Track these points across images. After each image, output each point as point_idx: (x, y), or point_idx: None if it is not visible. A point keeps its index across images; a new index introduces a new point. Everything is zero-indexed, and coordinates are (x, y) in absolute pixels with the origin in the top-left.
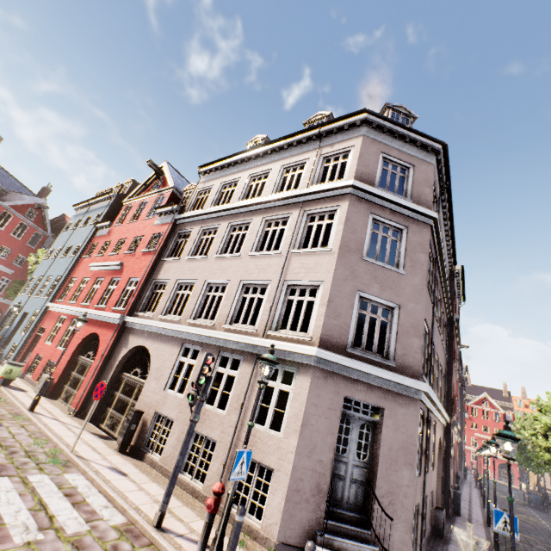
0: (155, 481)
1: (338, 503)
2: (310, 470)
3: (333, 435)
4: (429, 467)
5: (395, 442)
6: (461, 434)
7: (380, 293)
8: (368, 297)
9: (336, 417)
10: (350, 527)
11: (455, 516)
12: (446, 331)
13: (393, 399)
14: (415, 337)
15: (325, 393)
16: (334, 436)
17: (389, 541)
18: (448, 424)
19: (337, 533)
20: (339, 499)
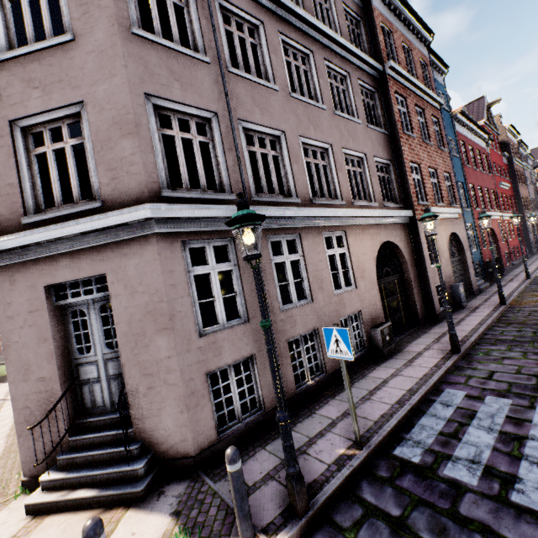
0: (10, 436)
1: (103, 408)
2: (33, 394)
3: (47, 341)
4: (314, 295)
5: (135, 311)
6: (521, 208)
7: (45, 102)
8: (33, 122)
9: (43, 318)
10: (105, 433)
11: (455, 312)
12: (379, 97)
13: (116, 255)
14: (124, 138)
15: (17, 297)
16: (49, 343)
17: (161, 431)
18: (411, 218)
19: (90, 446)
20: (102, 404)
